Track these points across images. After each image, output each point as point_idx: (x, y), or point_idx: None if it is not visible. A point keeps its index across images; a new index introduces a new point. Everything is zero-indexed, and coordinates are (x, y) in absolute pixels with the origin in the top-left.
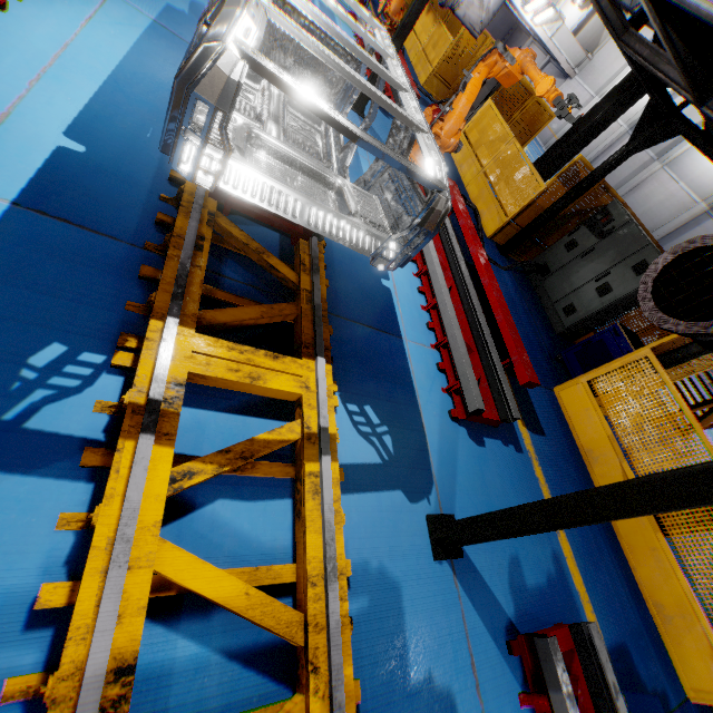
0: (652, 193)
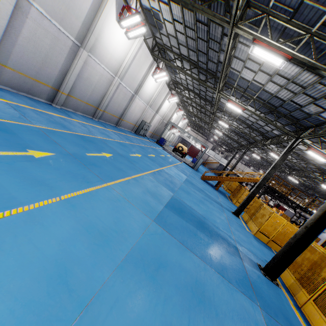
0: None
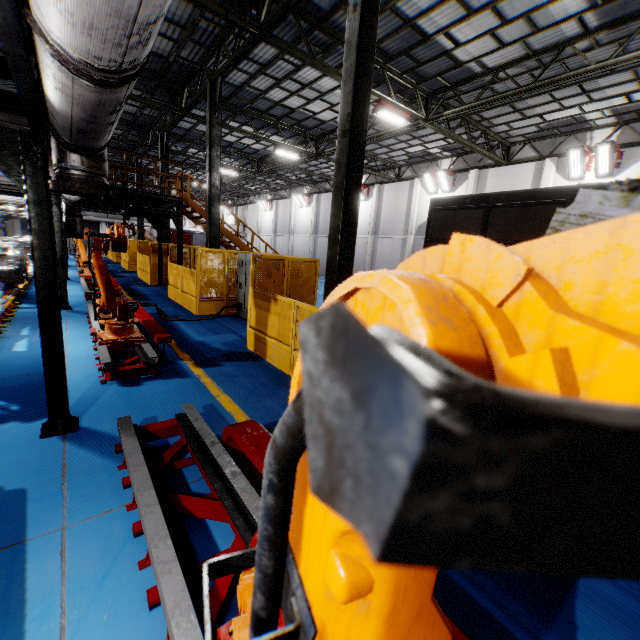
0: (298, 246)
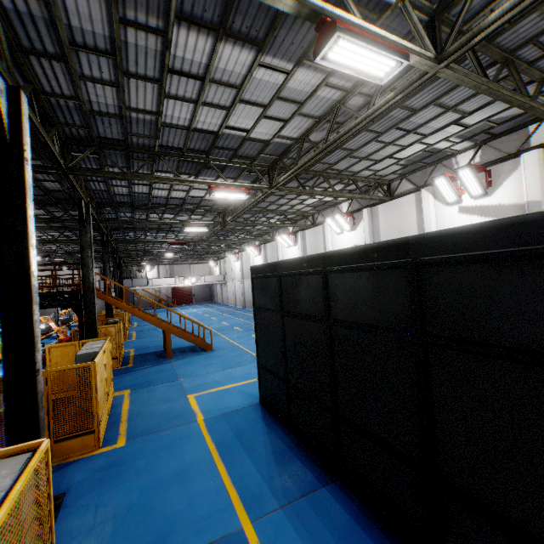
0: None
